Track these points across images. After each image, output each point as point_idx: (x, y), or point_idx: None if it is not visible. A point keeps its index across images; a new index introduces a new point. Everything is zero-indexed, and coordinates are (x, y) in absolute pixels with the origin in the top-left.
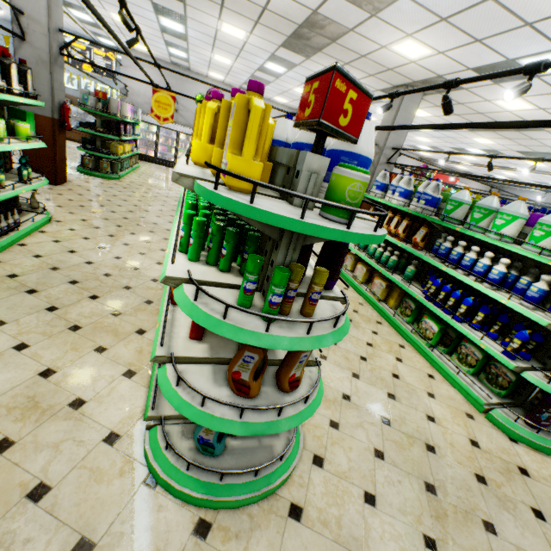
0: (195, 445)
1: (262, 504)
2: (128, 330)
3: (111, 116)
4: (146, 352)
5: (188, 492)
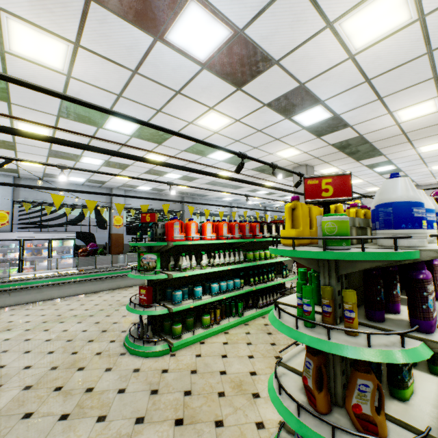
0: None
1: None
2: None
3: None
4: None
5: None
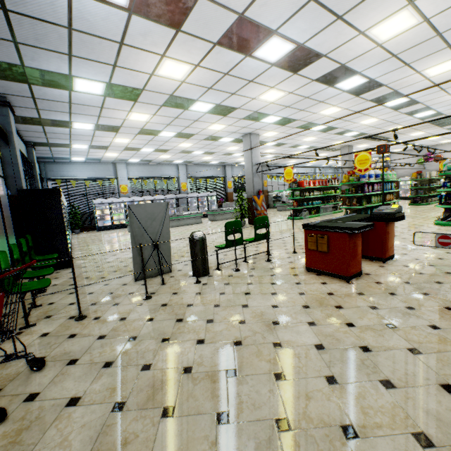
0: None
1: None
2: None
3: None
4: None
5: None
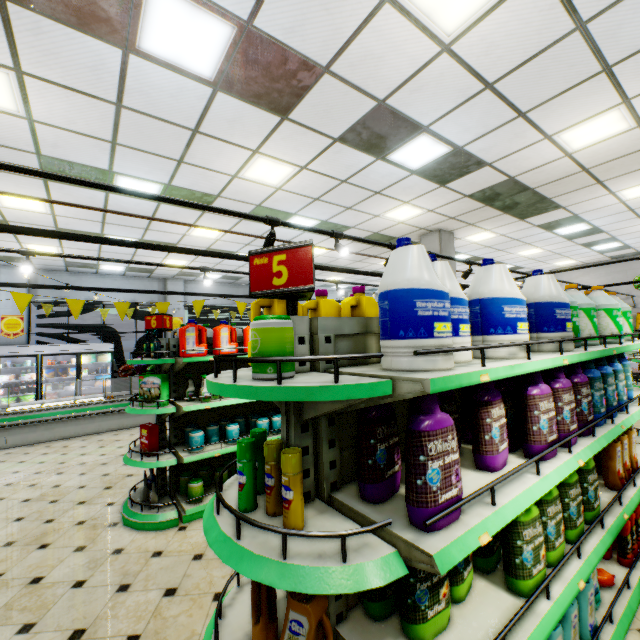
0: None
1: None
2: None
3: None
4: None
5: None
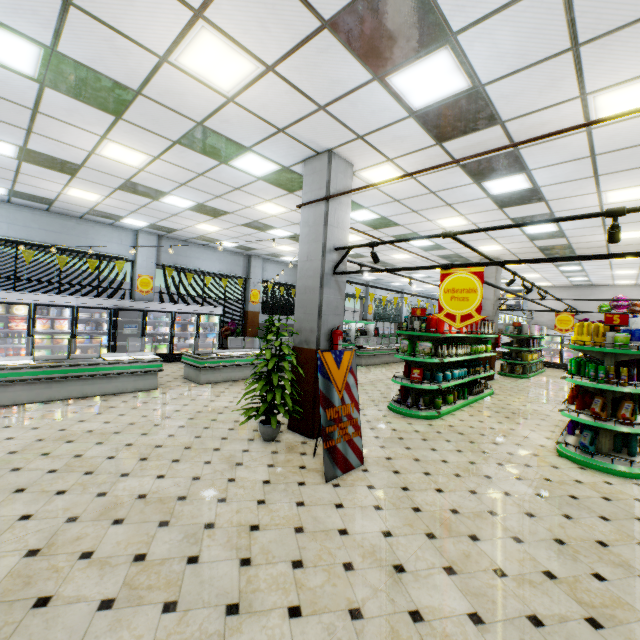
0: (579, 450)
1: (616, 476)
2: (545, 429)
3: (523, 335)
4: (555, 436)
5: (575, 457)
